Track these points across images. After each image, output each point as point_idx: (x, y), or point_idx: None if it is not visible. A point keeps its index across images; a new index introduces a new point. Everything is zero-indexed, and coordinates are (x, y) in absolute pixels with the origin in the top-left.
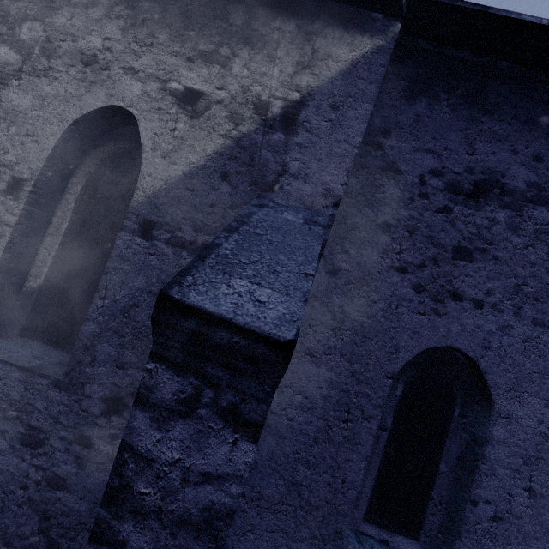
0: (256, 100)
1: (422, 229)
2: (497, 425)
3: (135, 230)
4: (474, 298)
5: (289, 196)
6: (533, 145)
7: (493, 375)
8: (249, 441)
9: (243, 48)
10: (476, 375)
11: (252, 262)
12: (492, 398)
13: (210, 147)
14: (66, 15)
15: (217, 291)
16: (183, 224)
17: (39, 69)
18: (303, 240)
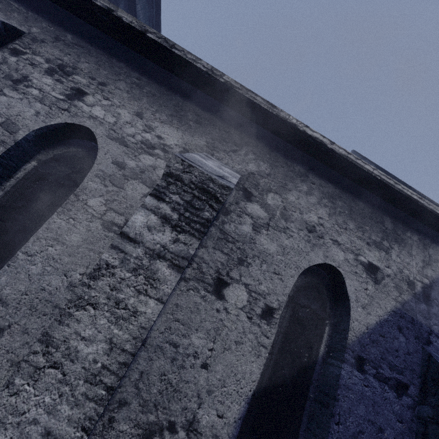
0: (407, 279)
1: None
2: None
3: (352, 363)
4: None
5: (437, 350)
6: None
7: None
8: None
9: (394, 244)
10: None
11: None
12: None
13: (388, 306)
14: (294, 196)
15: None
16: (381, 362)
17: (280, 226)
18: None
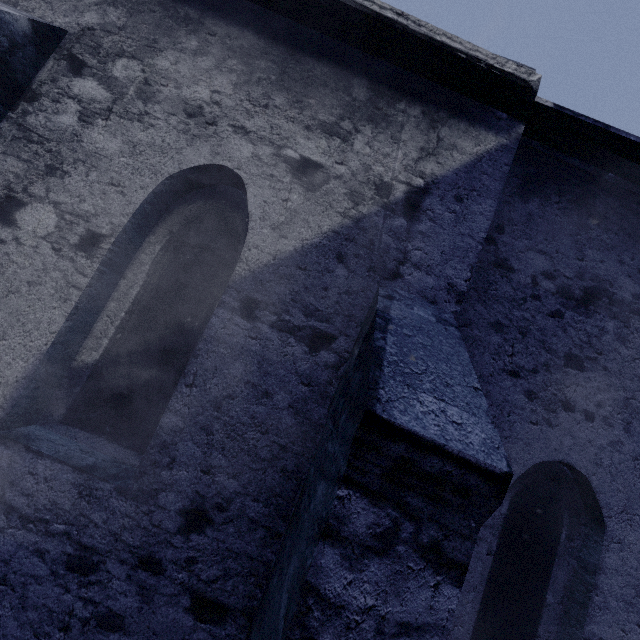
0: (378, 181)
1: (534, 332)
2: (610, 551)
3: (234, 308)
4: (586, 409)
5: (410, 287)
6: (638, 258)
7: (605, 494)
8: (452, 584)
9: (366, 125)
10: (585, 493)
11: (422, 371)
12: (604, 520)
13: (326, 225)
14: (170, 59)
15: (414, 409)
16: (291, 306)
17: (132, 111)
18: (448, 344)
